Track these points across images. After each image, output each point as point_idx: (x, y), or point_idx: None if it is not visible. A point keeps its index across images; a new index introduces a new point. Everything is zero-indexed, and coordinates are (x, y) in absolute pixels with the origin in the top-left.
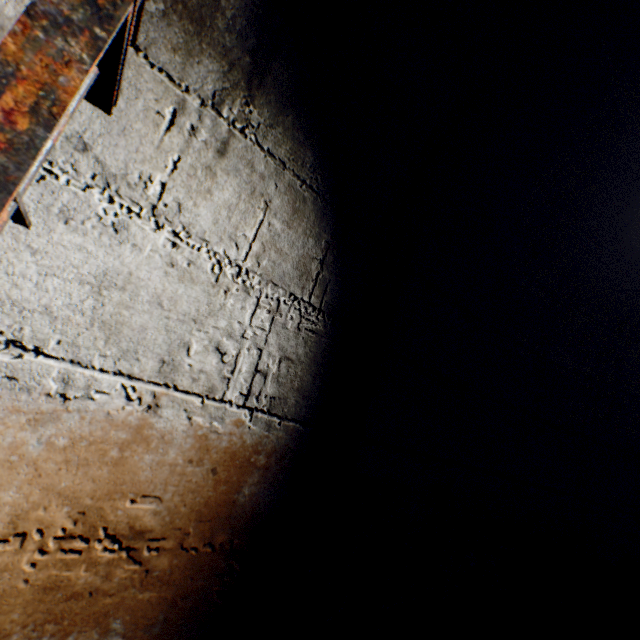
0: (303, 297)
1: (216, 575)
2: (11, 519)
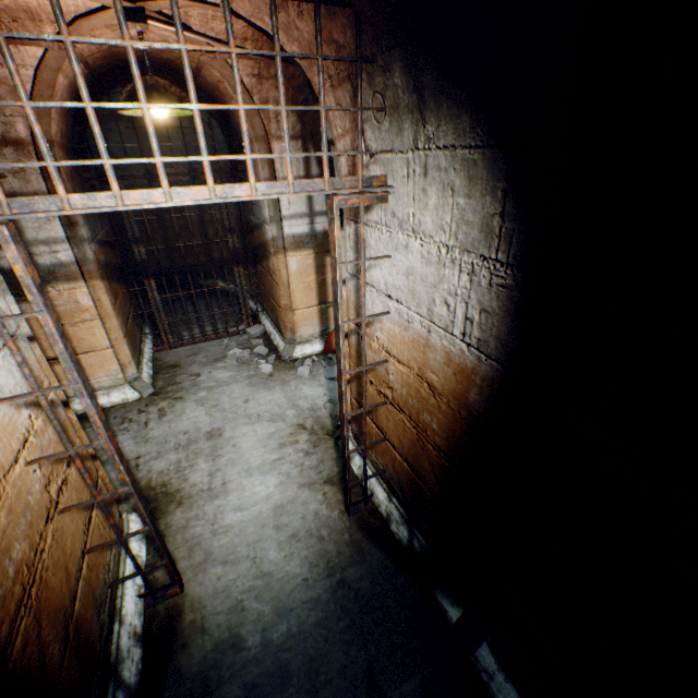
0: (490, 256)
1: (464, 432)
2: (407, 361)
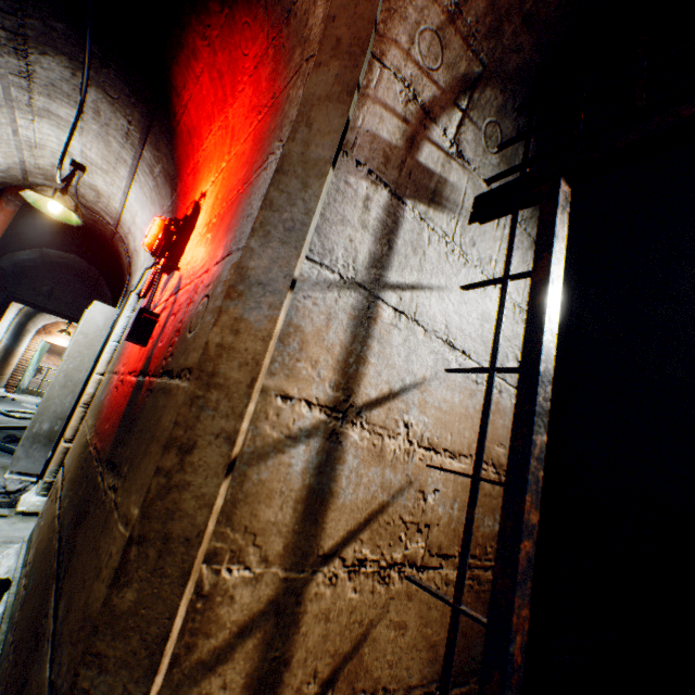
0: None
1: None
2: (467, 446)
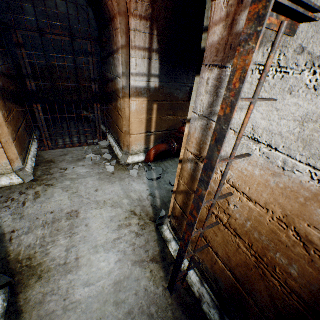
0: None
1: None
2: (264, 202)
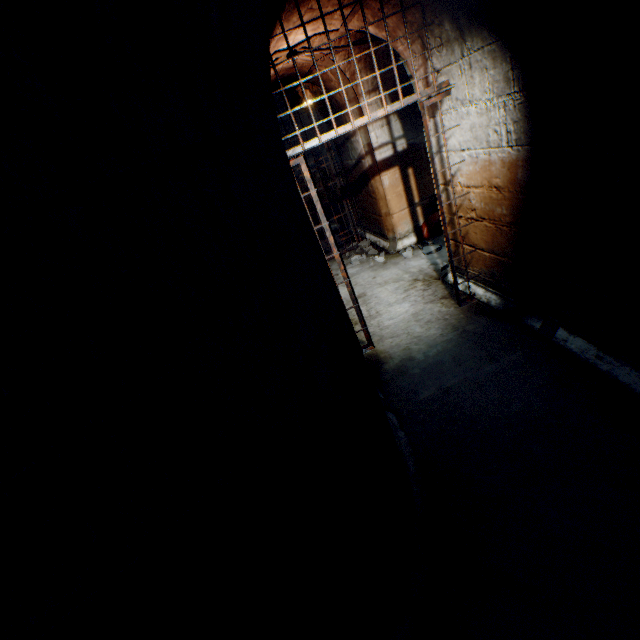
0: (511, 92)
1: (520, 201)
2: (480, 184)
